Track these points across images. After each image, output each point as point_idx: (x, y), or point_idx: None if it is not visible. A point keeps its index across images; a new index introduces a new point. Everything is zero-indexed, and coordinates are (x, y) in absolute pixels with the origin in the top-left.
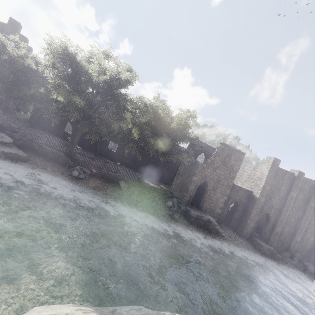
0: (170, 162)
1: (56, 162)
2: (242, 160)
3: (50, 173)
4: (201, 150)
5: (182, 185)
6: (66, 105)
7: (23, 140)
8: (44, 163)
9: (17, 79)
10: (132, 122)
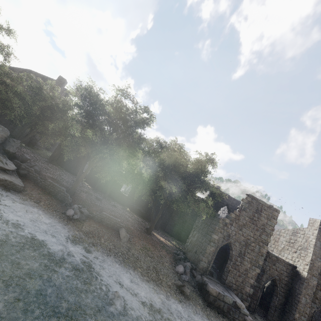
0: (187, 214)
1: (55, 197)
2: (276, 219)
3: (41, 208)
4: (223, 202)
5: (198, 245)
6: (79, 139)
7: (29, 170)
8: (39, 196)
9: (43, 115)
10: (144, 161)
